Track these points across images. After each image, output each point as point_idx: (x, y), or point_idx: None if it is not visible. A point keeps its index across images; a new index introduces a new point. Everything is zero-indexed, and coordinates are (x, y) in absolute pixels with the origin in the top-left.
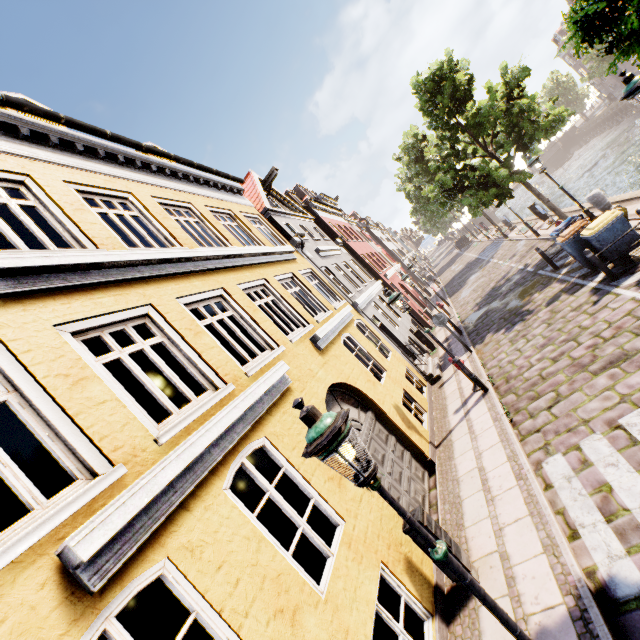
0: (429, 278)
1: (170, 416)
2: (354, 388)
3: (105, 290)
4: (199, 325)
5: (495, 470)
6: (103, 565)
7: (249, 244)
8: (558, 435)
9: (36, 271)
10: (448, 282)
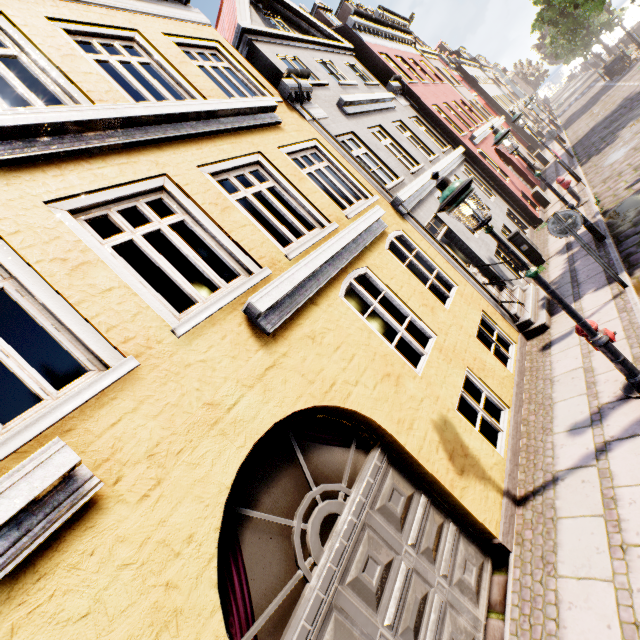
0: (549, 135)
1: None
2: (342, 408)
3: None
4: None
5: None
6: None
7: (168, 100)
8: None
9: None
10: (581, 138)
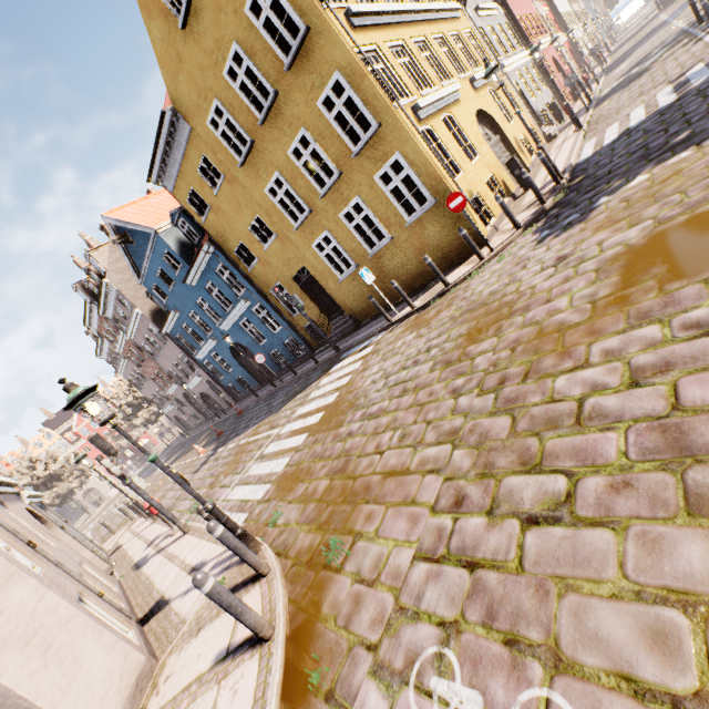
0: (591, 52)
1: (419, 92)
2: (491, 118)
3: (389, 29)
4: (421, 55)
5: (561, 157)
6: (421, 115)
7: (429, 2)
8: (601, 131)
9: (375, 15)
10: (616, 60)
